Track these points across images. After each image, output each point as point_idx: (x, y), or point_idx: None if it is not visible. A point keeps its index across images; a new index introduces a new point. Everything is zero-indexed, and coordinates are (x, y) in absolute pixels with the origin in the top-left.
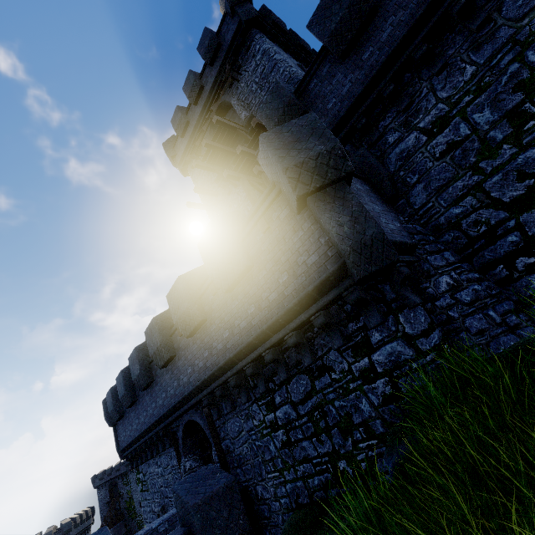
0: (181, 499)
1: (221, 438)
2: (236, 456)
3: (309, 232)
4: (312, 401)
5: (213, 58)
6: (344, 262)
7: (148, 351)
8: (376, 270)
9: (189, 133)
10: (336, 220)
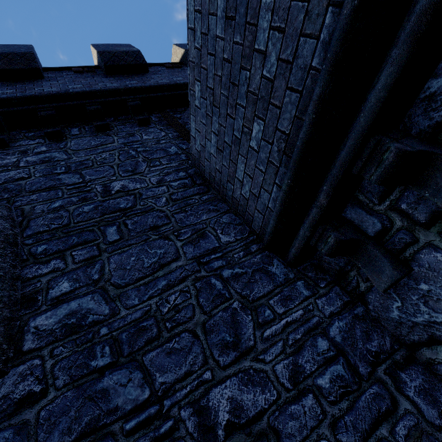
0: None
1: None
2: None
3: None
4: None
5: None
6: None
7: None
8: None
9: None
10: None
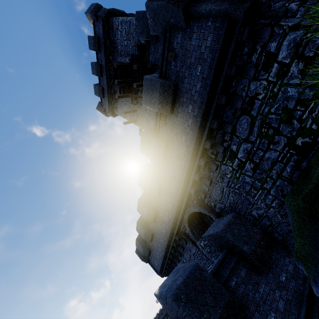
0: (212, 235)
1: (213, 207)
2: (228, 208)
3: (199, 29)
4: (256, 126)
5: (99, 47)
6: (229, 17)
7: (145, 199)
8: (250, 4)
9: (106, 93)
10: (210, 3)
